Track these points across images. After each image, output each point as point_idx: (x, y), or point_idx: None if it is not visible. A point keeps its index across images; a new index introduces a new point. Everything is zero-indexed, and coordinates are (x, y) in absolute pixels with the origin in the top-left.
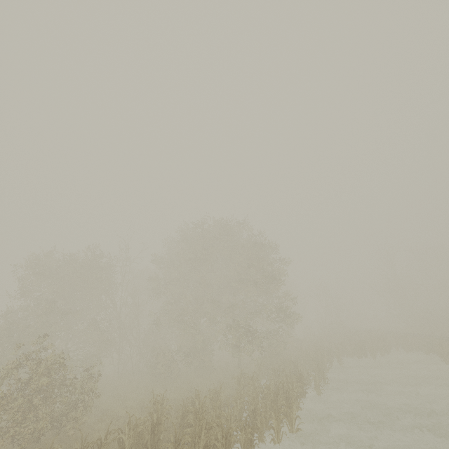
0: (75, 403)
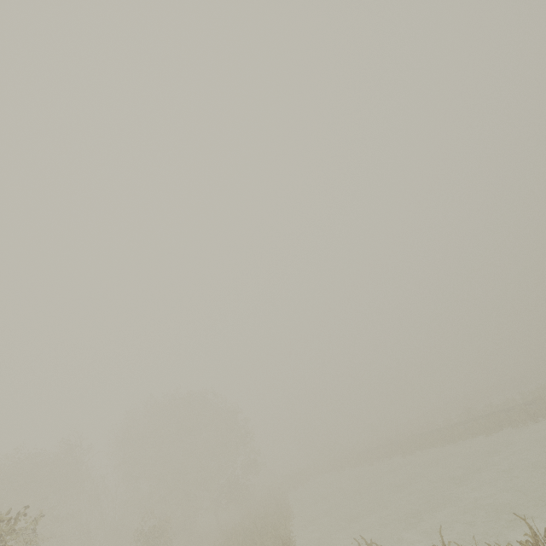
0: None
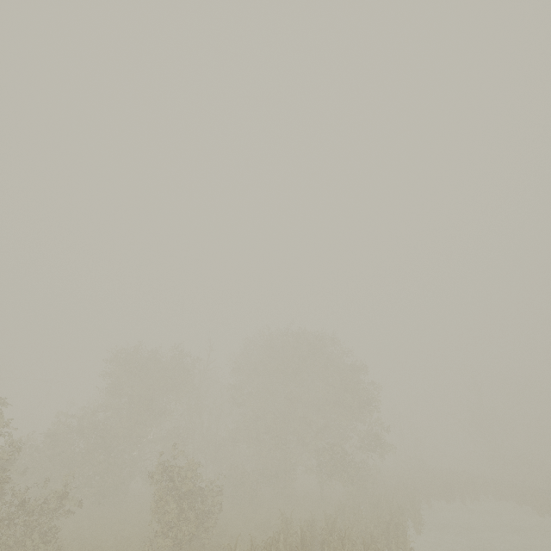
0: (204, 514)
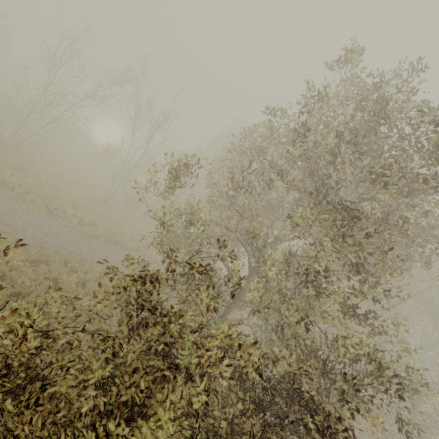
0: None
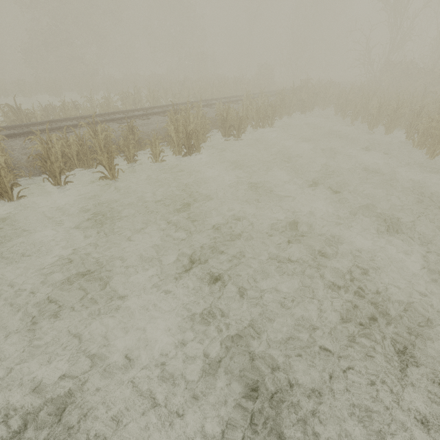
0: None
